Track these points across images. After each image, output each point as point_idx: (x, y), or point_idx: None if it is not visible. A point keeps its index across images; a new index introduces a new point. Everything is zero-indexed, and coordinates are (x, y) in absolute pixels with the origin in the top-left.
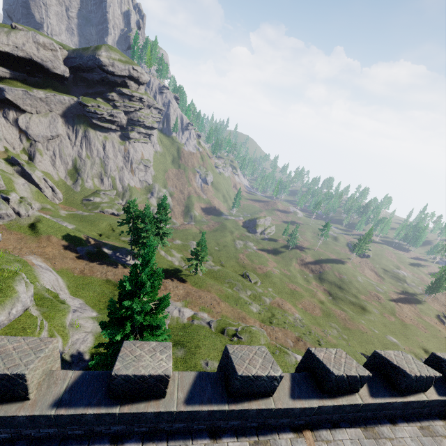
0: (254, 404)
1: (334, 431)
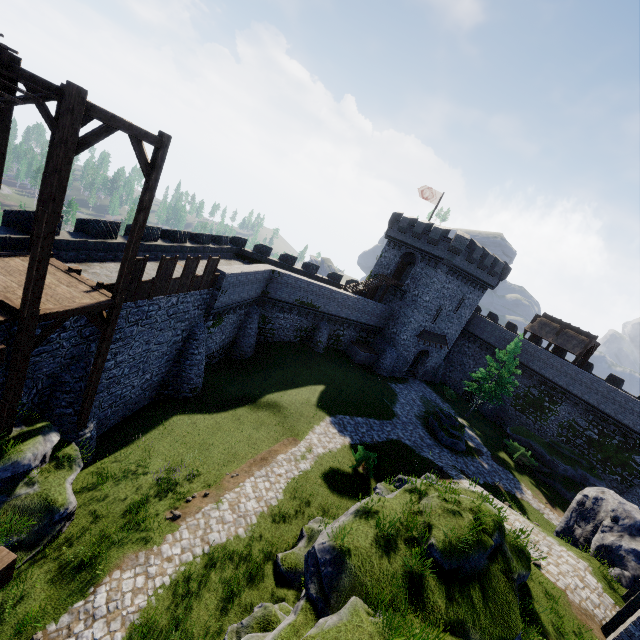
0: (153, 243)
1: (183, 261)
